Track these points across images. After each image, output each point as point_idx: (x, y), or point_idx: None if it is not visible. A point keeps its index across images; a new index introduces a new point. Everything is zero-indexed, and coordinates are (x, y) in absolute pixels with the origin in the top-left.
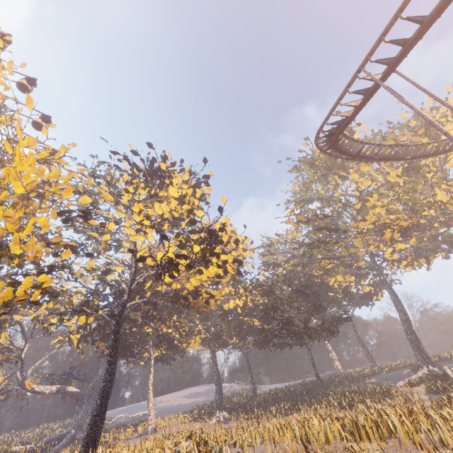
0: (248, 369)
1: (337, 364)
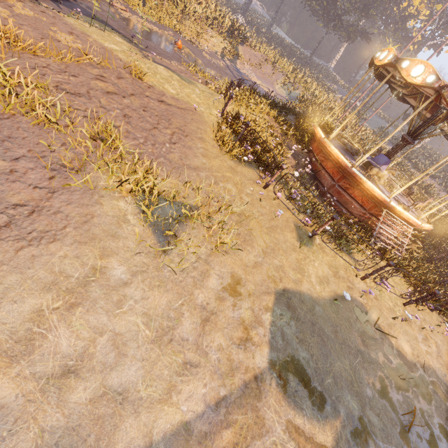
0: (278, 5)
1: (333, 63)
